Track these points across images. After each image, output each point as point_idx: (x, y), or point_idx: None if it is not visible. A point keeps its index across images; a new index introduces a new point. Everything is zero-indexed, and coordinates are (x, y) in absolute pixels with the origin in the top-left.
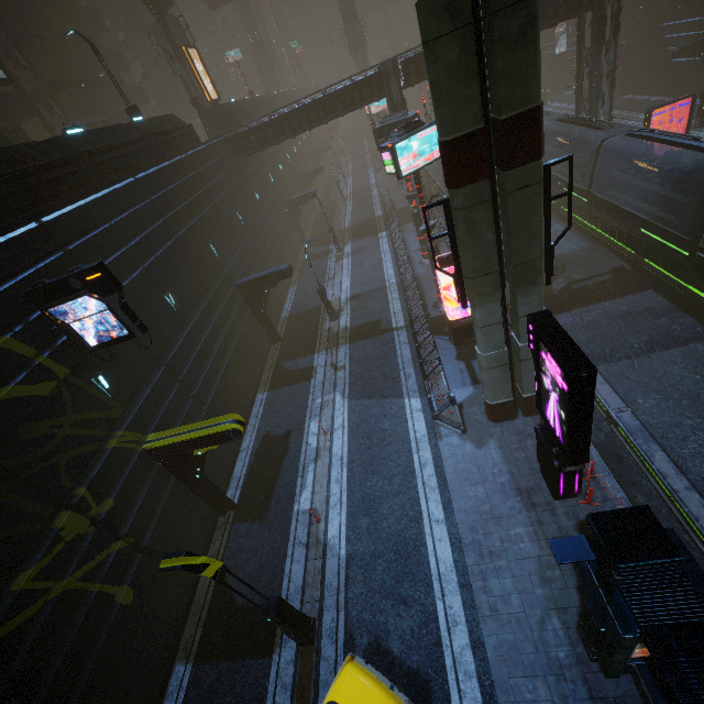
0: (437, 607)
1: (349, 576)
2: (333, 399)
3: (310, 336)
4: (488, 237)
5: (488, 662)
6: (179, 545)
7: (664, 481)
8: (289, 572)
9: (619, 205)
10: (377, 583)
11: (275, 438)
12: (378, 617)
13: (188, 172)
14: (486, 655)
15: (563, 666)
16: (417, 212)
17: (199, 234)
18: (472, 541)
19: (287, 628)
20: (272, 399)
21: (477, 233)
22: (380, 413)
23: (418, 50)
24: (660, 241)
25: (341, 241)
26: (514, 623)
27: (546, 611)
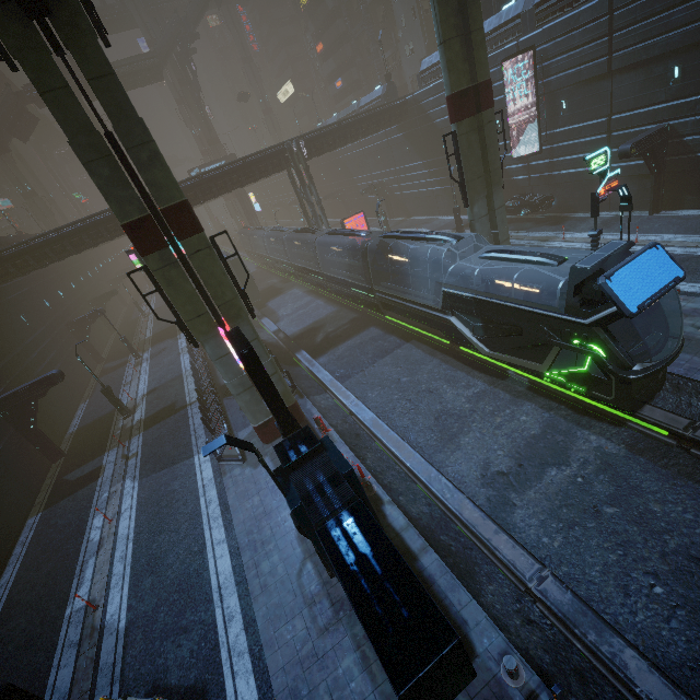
0: (216, 615)
1: (128, 643)
2: (123, 487)
3: (101, 439)
4: (188, 287)
5: (259, 632)
6: None
7: (378, 435)
8: (53, 684)
9: (337, 276)
10: (159, 630)
11: (48, 553)
12: (158, 662)
13: None
14: (257, 626)
15: (314, 595)
16: None
17: None
18: (248, 542)
19: None
20: (47, 517)
21: (178, 286)
22: (170, 478)
23: None
24: (361, 293)
25: (141, 349)
26: (279, 586)
27: (302, 562)
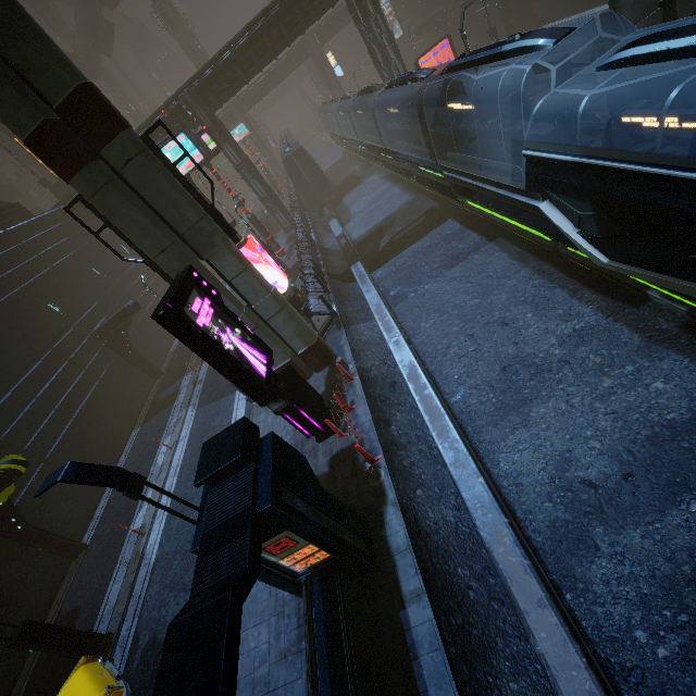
0: None
1: (151, 580)
2: (186, 414)
3: (185, 361)
4: (135, 216)
5: None
6: (8, 600)
7: (411, 392)
8: (109, 594)
9: (402, 152)
10: (170, 578)
11: (134, 468)
12: (162, 612)
13: (9, 245)
14: None
15: (286, 603)
16: (251, 217)
17: (28, 299)
18: None
19: (50, 650)
20: (141, 432)
21: (123, 216)
22: (215, 412)
23: (204, 74)
24: (430, 172)
25: None
26: None
27: None
